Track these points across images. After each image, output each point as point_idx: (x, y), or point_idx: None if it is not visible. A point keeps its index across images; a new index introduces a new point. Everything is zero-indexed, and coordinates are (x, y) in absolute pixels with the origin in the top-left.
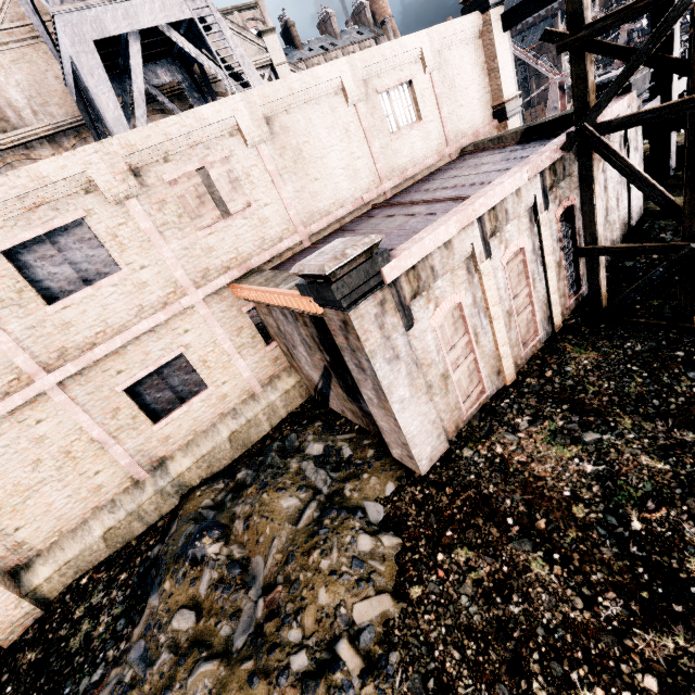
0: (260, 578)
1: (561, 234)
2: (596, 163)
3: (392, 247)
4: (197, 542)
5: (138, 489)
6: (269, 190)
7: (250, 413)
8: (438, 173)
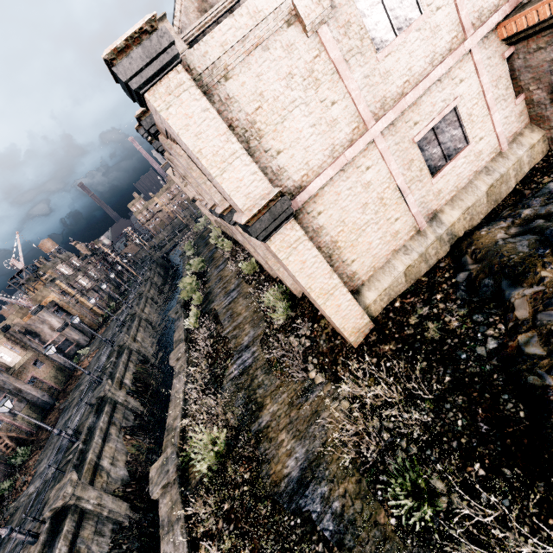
0: None
1: None
2: None
3: None
4: None
5: (421, 236)
6: None
7: (501, 168)
8: None
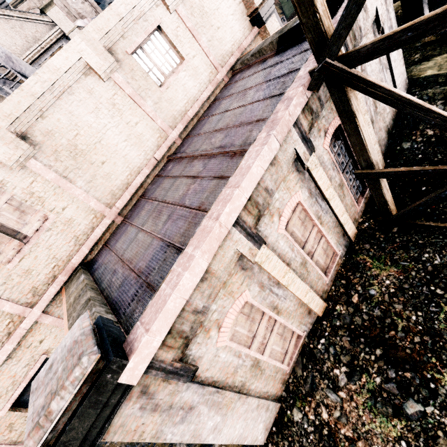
0: None
1: (336, 154)
2: (353, 93)
3: (172, 239)
4: None
5: None
6: (60, 195)
7: None
8: (215, 104)
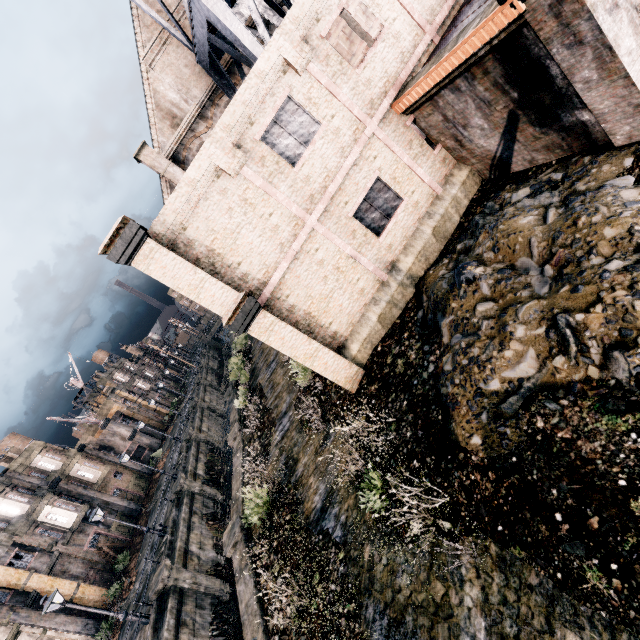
0: (532, 265)
1: None
2: None
3: None
4: (463, 271)
5: (385, 287)
6: (392, 5)
7: (440, 210)
8: None
